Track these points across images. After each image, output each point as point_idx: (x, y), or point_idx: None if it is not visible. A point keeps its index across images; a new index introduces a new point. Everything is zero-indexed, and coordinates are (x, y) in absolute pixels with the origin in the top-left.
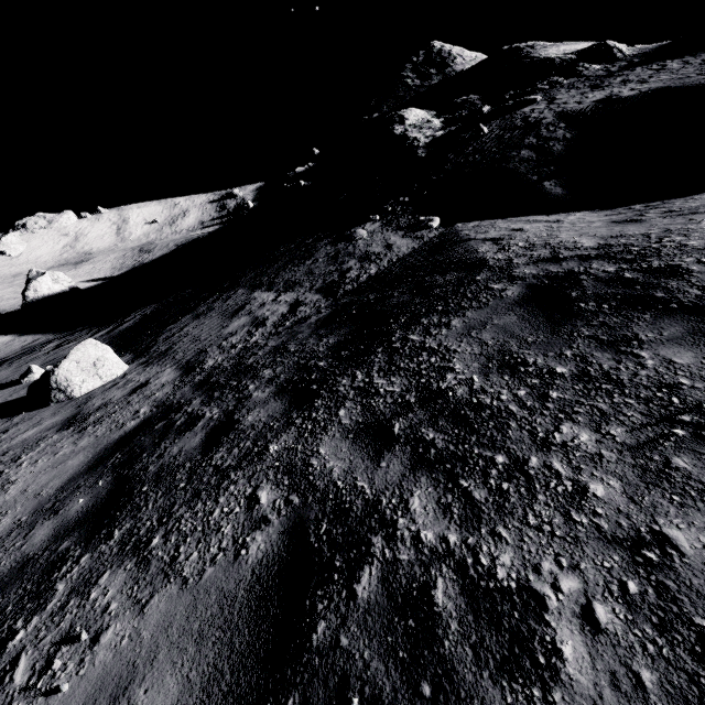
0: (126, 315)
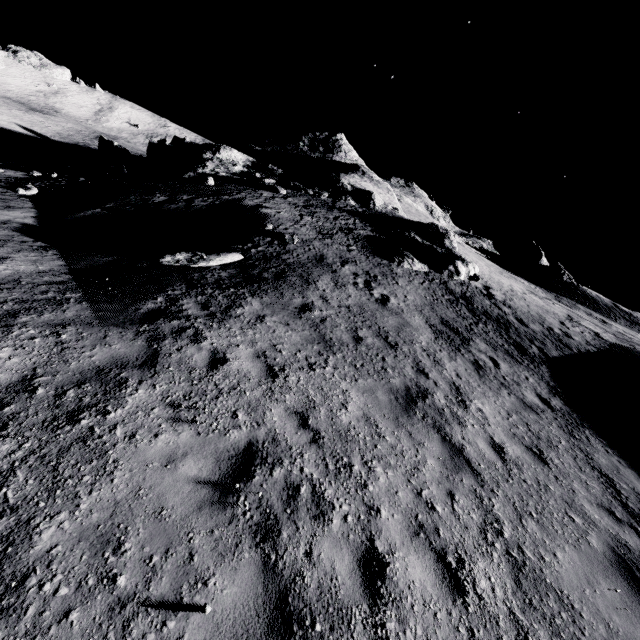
0: None
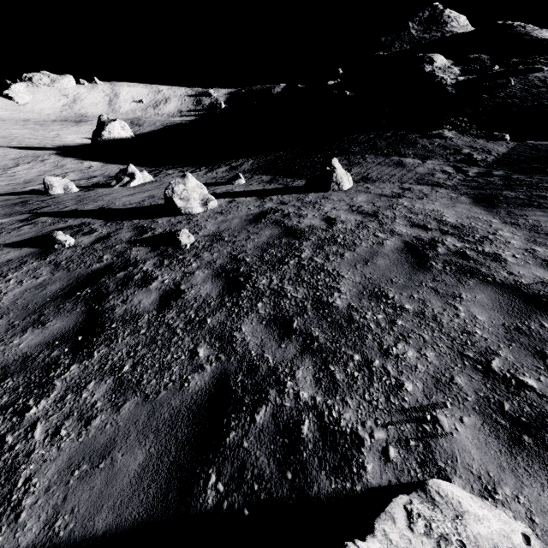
0: (221, 162)
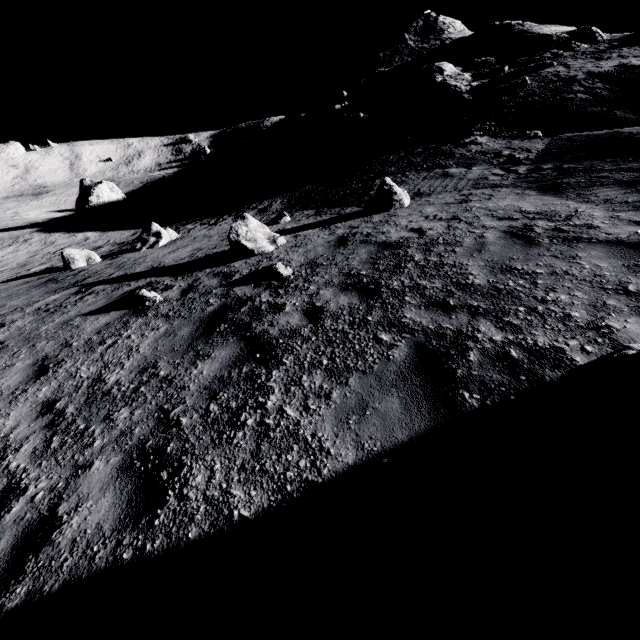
0: (243, 208)
